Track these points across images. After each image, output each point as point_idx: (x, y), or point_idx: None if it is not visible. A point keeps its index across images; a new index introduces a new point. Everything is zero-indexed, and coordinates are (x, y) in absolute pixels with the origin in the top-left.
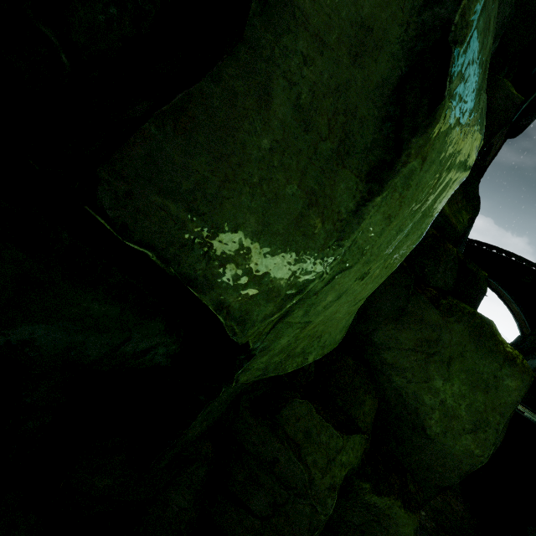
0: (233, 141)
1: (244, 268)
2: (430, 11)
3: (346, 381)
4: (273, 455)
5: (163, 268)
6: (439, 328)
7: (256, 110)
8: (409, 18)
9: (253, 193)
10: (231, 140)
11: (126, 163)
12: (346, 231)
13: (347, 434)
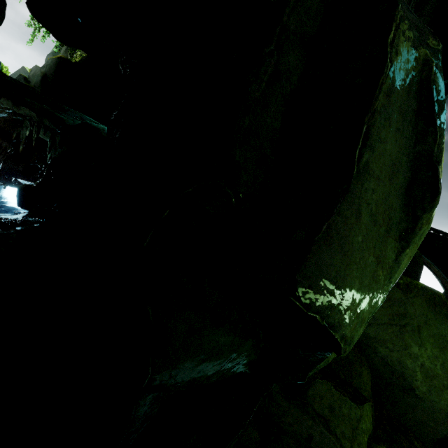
0: (348, 243)
1: (353, 311)
2: (419, 146)
3: (342, 357)
4: (307, 431)
5: (320, 322)
6: (403, 303)
7: (355, 223)
8: (409, 151)
9: (357, 267)
10: (347, 242)
11: (307, 269)
12: (392, 273)
13: (361, 404)
